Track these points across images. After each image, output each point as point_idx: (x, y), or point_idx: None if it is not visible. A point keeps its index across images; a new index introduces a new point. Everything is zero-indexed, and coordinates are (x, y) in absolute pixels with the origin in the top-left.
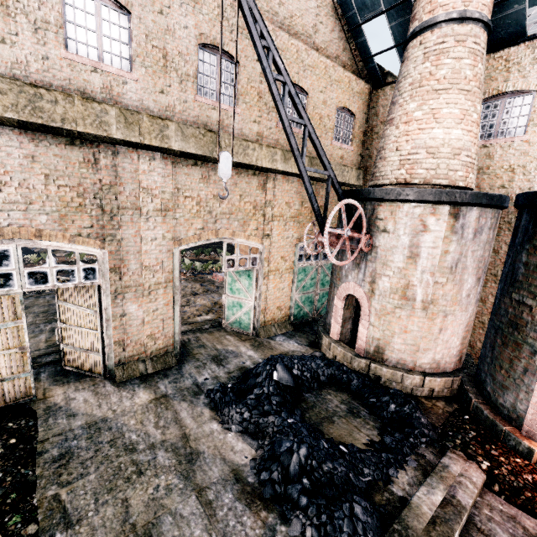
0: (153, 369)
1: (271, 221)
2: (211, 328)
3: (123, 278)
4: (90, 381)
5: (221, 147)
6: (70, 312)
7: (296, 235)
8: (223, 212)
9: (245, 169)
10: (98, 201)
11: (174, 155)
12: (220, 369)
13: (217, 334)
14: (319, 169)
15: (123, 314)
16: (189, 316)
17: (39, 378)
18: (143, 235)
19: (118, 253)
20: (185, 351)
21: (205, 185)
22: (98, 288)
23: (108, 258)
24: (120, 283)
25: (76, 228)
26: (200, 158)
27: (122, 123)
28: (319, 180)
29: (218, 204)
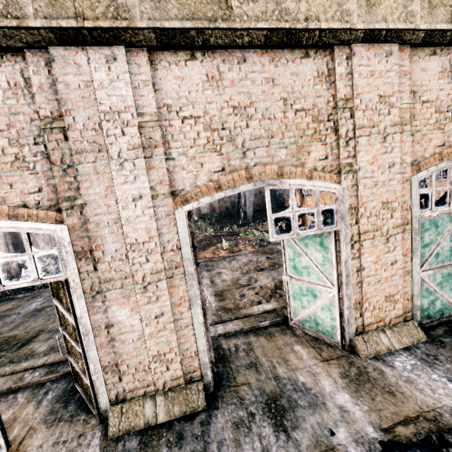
0: (165, 415)
1: (352, 139)
2: (271, 326)
3: (99, 266)
4: (81, 423)
5: (229, 7)
6: (63, 315)
7: (410, 158)
8: (256, 136)
9: (287, 50)
10: (42, 148)
11: (149, 45)
12: (278, 443)
13: (280, 339)
14: (448, 12)
15: (110, 323)
16: (244, 303)
17: (41, 402)
18: (119, 193)
19: (86, 228)
20: (225, 373)
21: (214, 93)
22: (67, 285)
23: (71, 236)
24: (96, 275)
25: (18, 196)
26: (194, 39)
27: (42, 0)
28: (449, 40)
29: (244, 122)
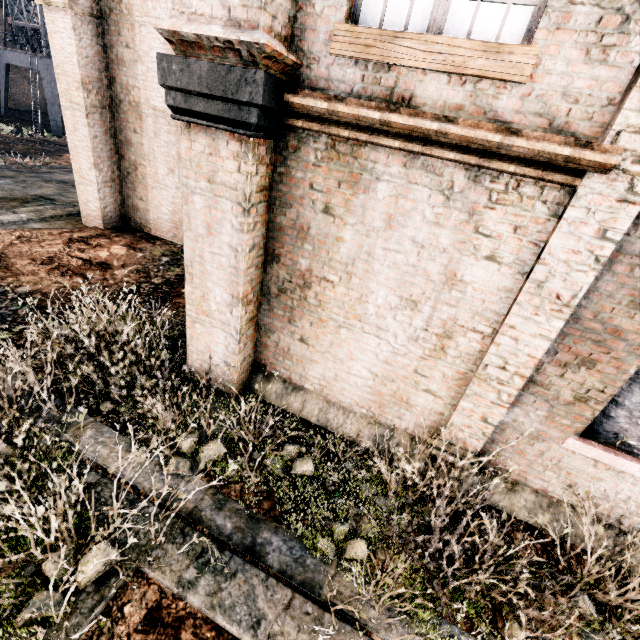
0: None
1: None
2: None
3: None
4: None
5: None
6: None
7: None
8: None
9: None
10: None
11: None
12: None
13: None
14: None
15: None
16: None
17: None
18: None
19: None
20: None
21: None
22: None
23: None
24: None
25: None
26: None
27: None
28: None
29: None
